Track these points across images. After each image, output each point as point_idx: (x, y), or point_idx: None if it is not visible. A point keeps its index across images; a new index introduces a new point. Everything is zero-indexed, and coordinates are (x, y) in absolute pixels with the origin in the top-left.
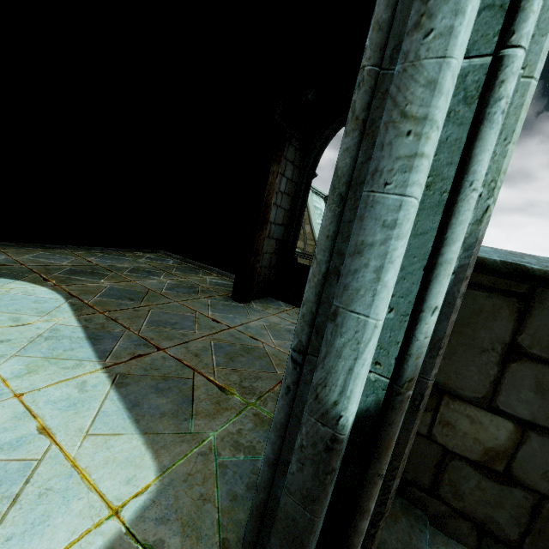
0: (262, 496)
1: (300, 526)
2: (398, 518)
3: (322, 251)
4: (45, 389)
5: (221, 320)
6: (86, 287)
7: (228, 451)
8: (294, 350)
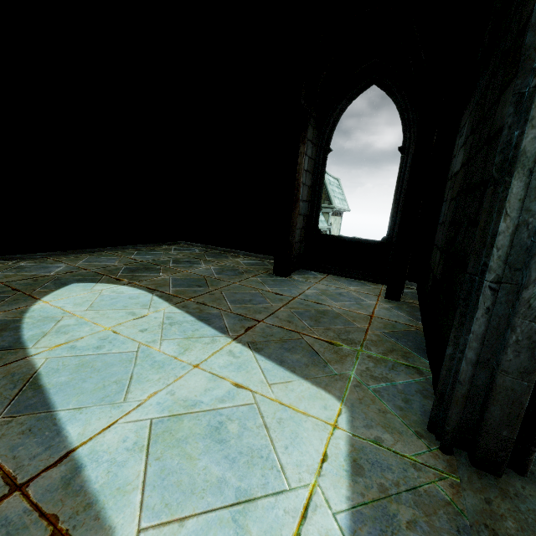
0: (466, 387)
1: (518, 392)
2: None
3: (514, 210)
4: (209, 359)
5: (282, 293)
6: (155, 281)
7: (372, 382)
8: (492, 282)
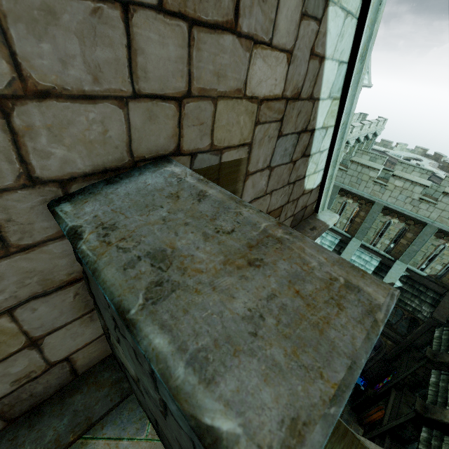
0: None
1: None
2: (103, 388)
3: None
4: None
5: None
6: None
7: None
8: None
